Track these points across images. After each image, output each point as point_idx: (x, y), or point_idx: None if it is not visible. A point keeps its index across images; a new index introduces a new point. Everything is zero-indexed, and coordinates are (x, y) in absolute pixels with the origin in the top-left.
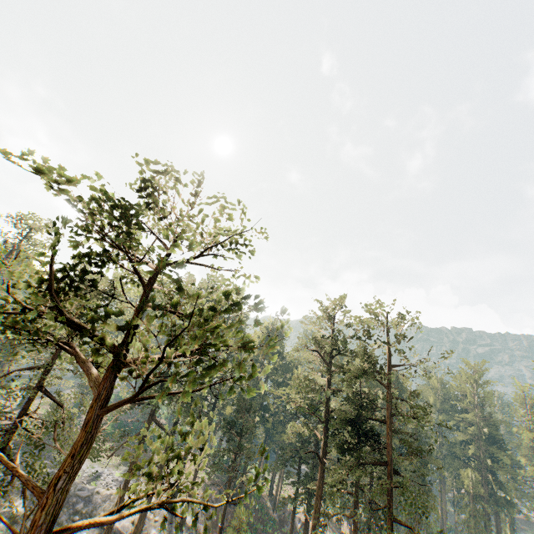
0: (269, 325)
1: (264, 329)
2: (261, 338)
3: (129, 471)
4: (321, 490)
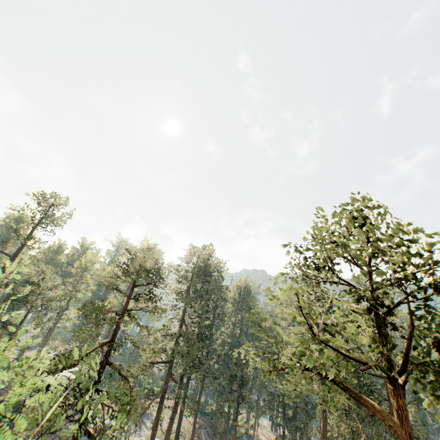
0: (241, 285)
1: (238, 288)
2: (236, 296)
3: (154, 426)
4: (327, 436)
